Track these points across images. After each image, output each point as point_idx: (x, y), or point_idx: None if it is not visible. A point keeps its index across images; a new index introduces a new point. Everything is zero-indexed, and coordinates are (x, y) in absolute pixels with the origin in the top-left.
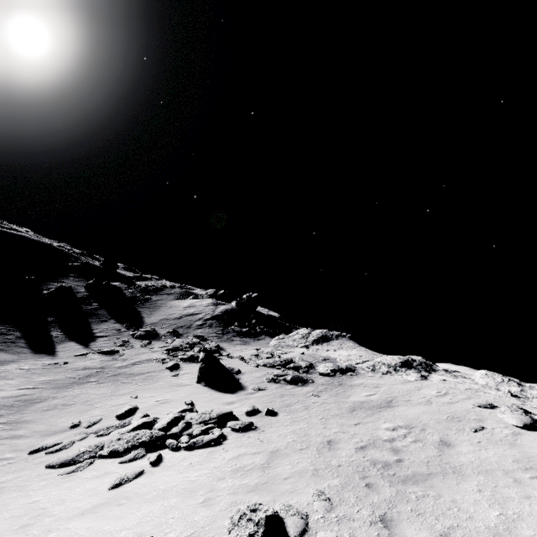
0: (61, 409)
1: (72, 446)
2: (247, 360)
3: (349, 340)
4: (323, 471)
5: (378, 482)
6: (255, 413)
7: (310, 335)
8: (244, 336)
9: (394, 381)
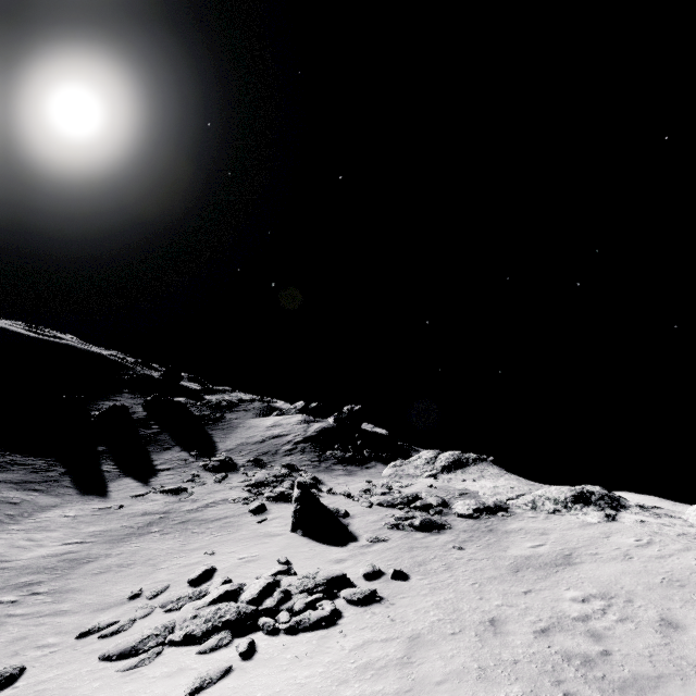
0: (117, 572)
1: (132, 627)
2: (356, 497)
3: (492, 465)
4: (493, 672)
5: (582, 691)
6: (376, 575)
7: (438, 459)
8: (348, 463)
9: (568, 524)
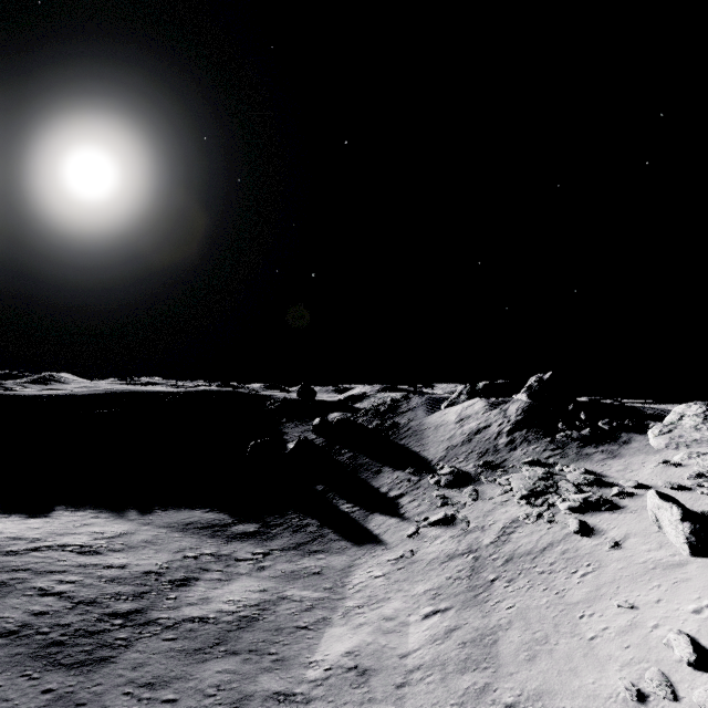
0: (549, 654)
1: None
2: (697, 488)
3: None
4: None
5: None
6: None
7: None
8: (595, 442)
9: None
